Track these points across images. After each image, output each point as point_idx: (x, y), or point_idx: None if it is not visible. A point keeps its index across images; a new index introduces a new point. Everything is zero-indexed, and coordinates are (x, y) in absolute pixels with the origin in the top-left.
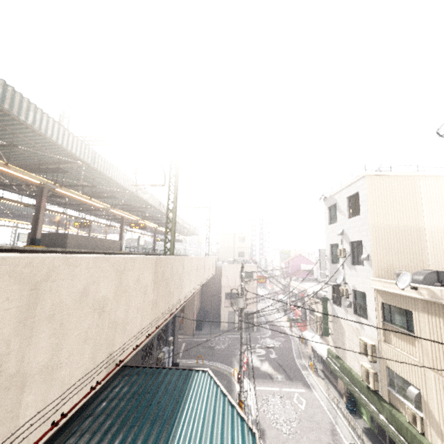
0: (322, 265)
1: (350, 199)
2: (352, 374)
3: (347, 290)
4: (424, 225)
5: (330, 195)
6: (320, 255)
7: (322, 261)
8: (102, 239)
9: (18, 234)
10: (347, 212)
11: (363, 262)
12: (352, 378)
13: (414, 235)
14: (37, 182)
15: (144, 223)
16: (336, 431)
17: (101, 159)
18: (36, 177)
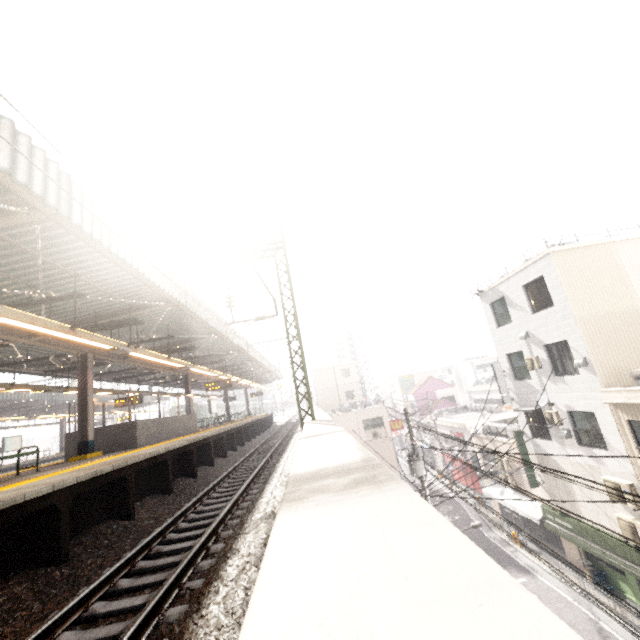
0: (502, 385)
1: (528, 287)
2: (601, 536)
3: (558, 413)
4: (639, 304)
5: (490, 288)
6: (496, 372)
7: (500, 381)
8: (175, 418)
9: (2, 440)
10: (528, 306)
11: (578, 370)
12: (604, 541)
13: (633, 320)
14: (105, 347)
15: (225, 377)
16: (605, 631)
17: (191, 292)
18: (107, 340)
